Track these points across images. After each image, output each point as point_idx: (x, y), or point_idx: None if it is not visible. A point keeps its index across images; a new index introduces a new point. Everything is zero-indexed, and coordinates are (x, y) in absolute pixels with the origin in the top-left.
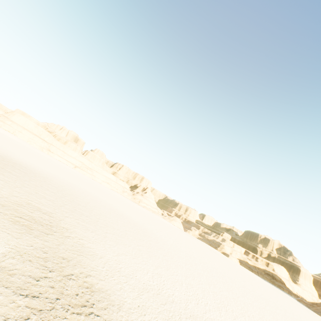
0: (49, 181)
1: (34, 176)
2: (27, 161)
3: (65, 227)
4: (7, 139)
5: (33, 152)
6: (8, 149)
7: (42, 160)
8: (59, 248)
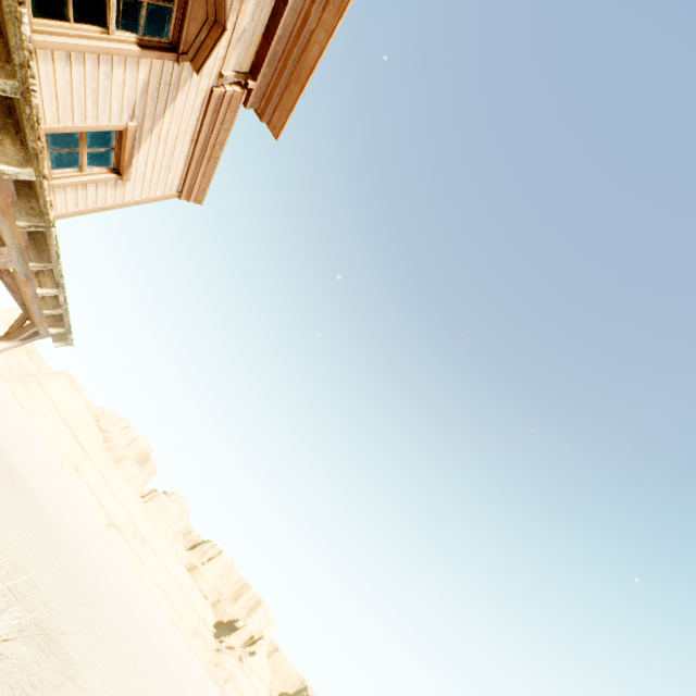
0: (60, 538)
1: (40, 516)
2: (35, 479)
3: (70, 654)
4: (16, 422)
5: (46, 462)
6: (14, 443)
7: (57, 486)
8: (55, 692)
